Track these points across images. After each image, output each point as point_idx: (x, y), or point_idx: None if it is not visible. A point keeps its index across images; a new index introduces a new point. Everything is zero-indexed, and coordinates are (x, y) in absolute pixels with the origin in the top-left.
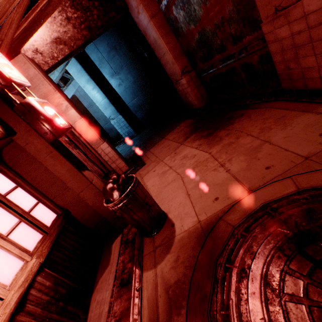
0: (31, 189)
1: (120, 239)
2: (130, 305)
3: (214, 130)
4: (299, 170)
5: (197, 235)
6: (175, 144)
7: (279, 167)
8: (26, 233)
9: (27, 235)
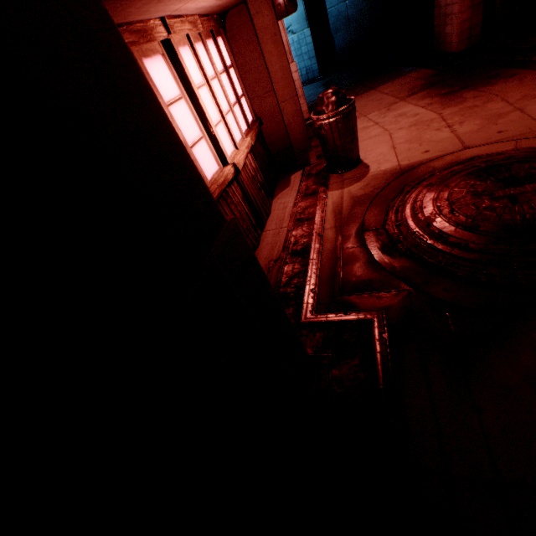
0: (240, 77)
1: (301, 173)
2: (315, 203)
3: (460, 89)
4: (530, 136)
5: (393, 173)
6: (391, 99)
7: (512, 133)
8: (240, 116)
9: (240, 118)
